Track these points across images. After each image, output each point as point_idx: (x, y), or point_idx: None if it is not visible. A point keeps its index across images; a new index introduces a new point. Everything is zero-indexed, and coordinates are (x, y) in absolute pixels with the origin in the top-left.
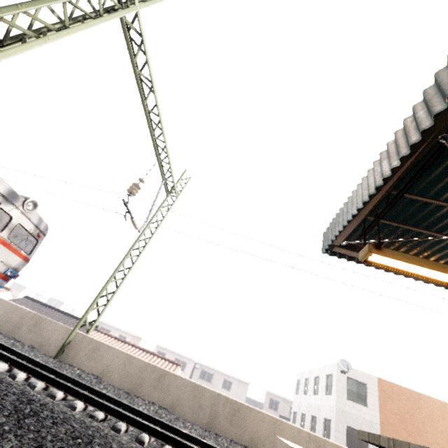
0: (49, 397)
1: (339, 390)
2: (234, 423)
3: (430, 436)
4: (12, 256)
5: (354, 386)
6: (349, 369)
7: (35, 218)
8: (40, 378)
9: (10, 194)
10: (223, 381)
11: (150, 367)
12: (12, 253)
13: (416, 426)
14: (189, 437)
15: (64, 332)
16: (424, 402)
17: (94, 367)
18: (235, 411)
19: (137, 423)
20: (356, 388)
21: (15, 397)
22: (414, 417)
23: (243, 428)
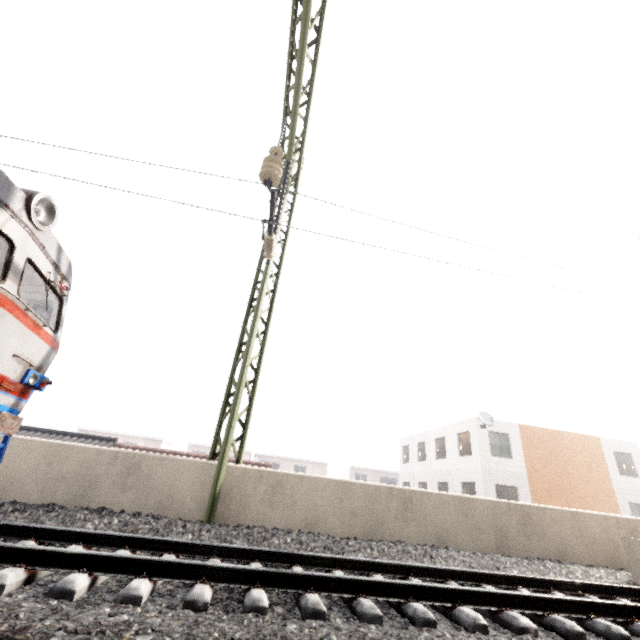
0: (423, 628)
1: (482, 448)
2: (530, 535)
3: (573, 472)
4: (32, 340)
5: (496, 439)
6: (492, 422)
7: (50, 246)
8: (344, 590)
9: None
10: (294, 469)
11: (383, 491)
12: (31, 332)
13: (560, 466)
14: (561, 585)
15: (198, 472)
16: (564, 439)
17: (287, 517)
18: (524, 518)
19: (562, 604)
20: (498, 441)
21: None
22: (557, 457)
23: (543, 537)
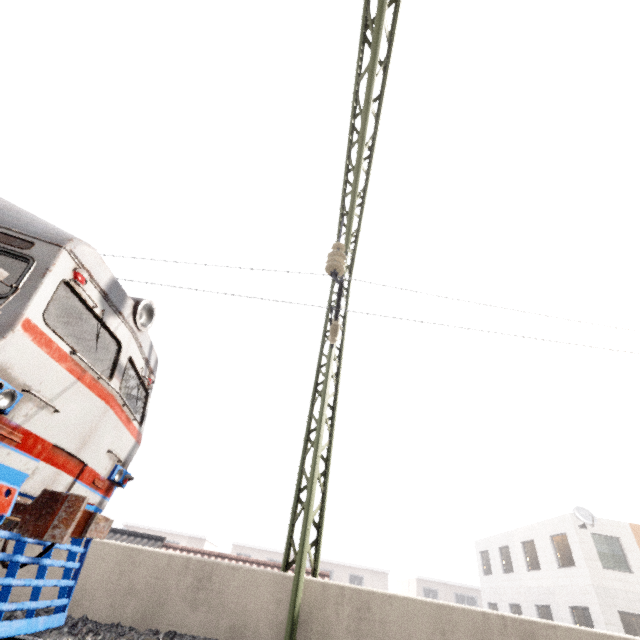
0: None
1: (587, 556)
2: None
3: None
4: (123, 434)
5: (603, 544)
6: (593, 521)
7: (145, 343)
8: None
9: (114, 289)
10: (349, 579)
11: (494, 620)
12: (124, 426)
13: None
14: None
15: (272, 586)
16: None
17: None
18: None
19: None
20: (607, 546)
21: None
22: None
23: None
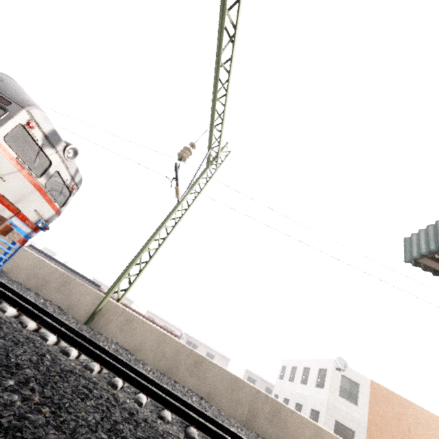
0: (110, 386)
1: (332, 386)
2: (274, 425)
3: None
4: (46, 206)
5: (347, 384)
6: (346, 368)
7: (72, 168)
8: (93, 357)
9: (53, 135)
10: (206, 354)
11: (186, 350)
12: (47, 202)
13: (402, 431)
14: None
15: (94, 297)
16: (412, 409)
17: (126, 340)
18: (275, 411)
19: (207, 429)
20: (349, 386)
21: (119, 413)
22: (401, 422)
23: (284, 431)
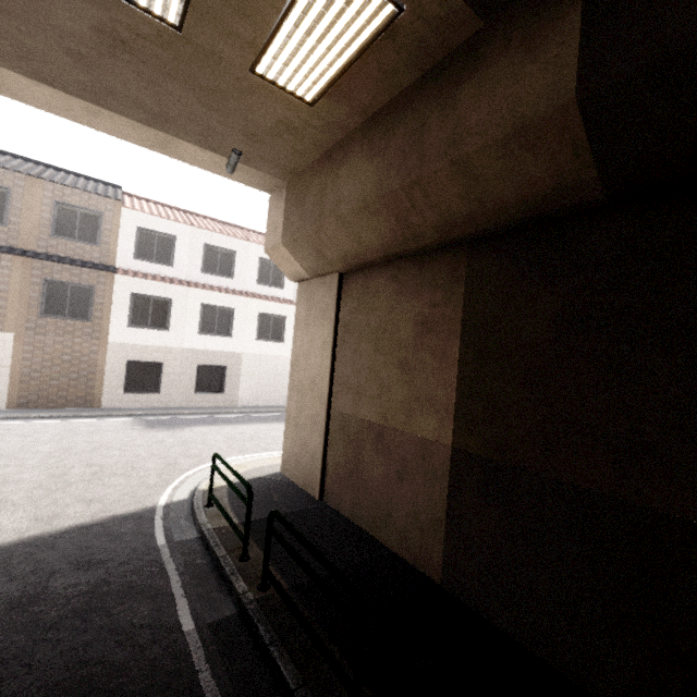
0: None
1: None
2: None
3: None
4: None
5: None
6: None
7: None
8: None
9: None
10: None
11: None
12: None
13: None
14: None
15: None
16: None
17: None
18: None
19: None
20: None
21: None
22: None
23: None
